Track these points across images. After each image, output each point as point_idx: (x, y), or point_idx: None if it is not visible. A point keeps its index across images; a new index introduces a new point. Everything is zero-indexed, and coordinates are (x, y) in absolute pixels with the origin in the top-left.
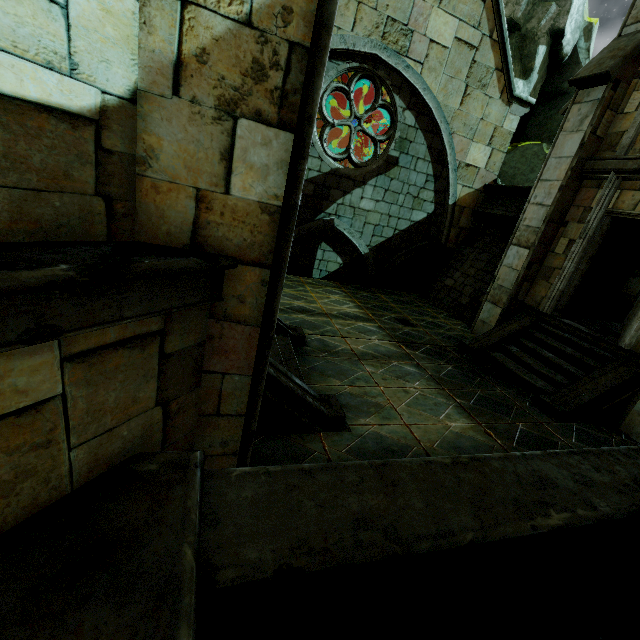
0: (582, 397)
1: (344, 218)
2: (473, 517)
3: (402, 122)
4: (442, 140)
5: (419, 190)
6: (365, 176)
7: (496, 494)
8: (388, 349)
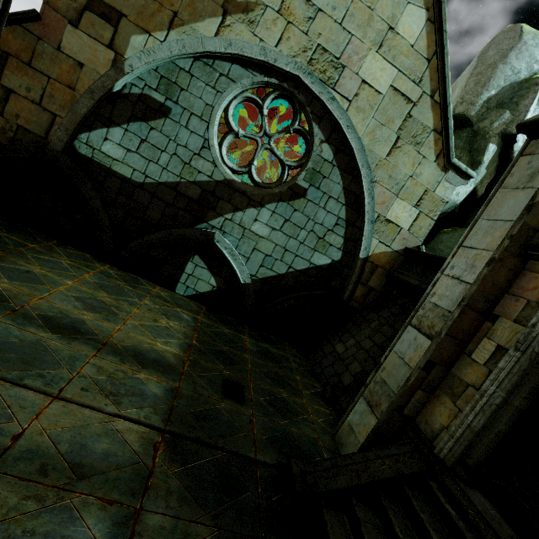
0: None
1: (230, 236)
2: None
3: (318, 154)
4: (361, 185)
5: (326, 231)
6: (264, 198)
7: None
8: (116, 449)
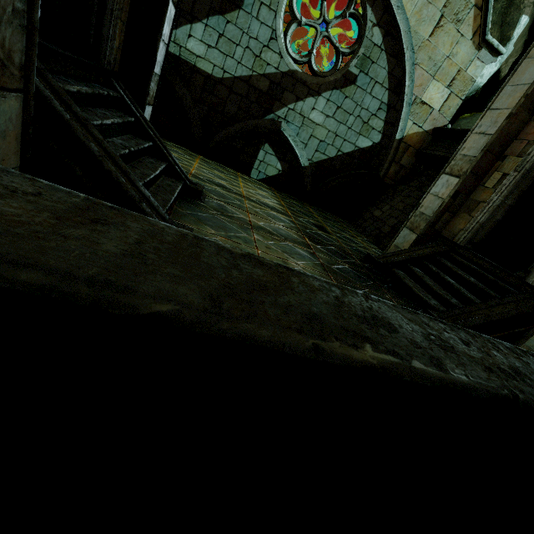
0: (473, 320)
1: (292, 125)
2: (206, 296)
3: (369, 38)
4: (404, 69)
5: (370, 116)
6: (321, 86)
7: (284, 298)
8: (289, 234)
